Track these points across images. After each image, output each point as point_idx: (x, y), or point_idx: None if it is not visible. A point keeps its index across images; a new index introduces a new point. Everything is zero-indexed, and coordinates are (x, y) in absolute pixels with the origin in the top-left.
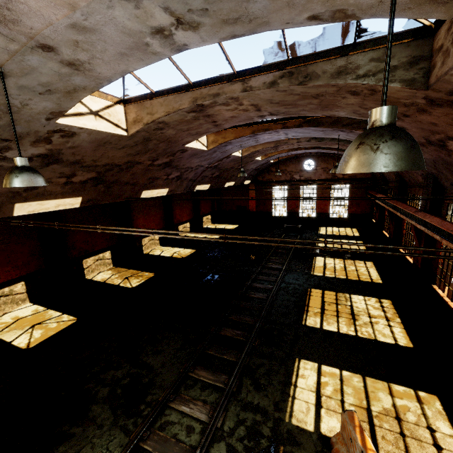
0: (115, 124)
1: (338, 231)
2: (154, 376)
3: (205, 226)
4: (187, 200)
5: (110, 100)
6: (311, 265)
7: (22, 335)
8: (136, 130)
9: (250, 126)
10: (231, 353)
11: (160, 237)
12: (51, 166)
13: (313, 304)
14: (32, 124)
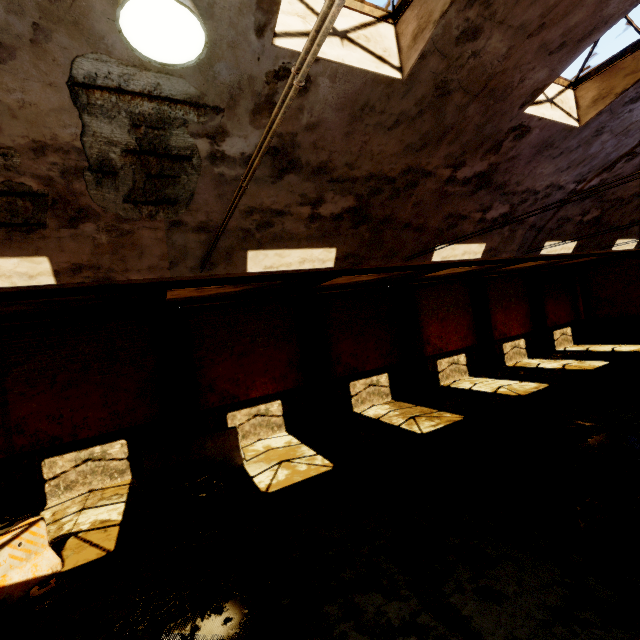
0: (378, 57)
1: None
2: None
3: (560, 349)
4: (518, 298)
5: (369, 13)
6: None
7: (266, 472)
8: (419, 53)
9: None
10: None
11: (468, 360)
12: (286, 179)
13: None
14: (241, 57)
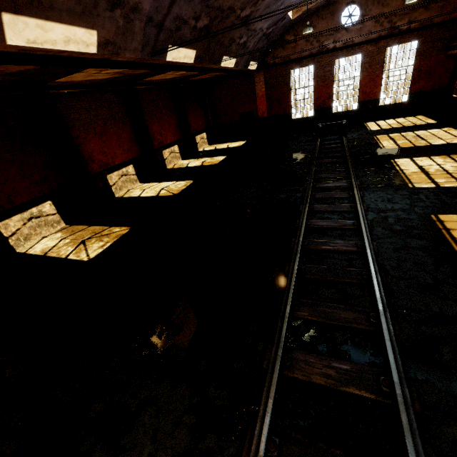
0: None
1: (398, 123)
2: None
3: (201, 150)
4: (167, 110)
5: None
6: (396, 172)
7: None
8: None
9: None
10: None
11: (136, 170)
12: None
13: None
14: None
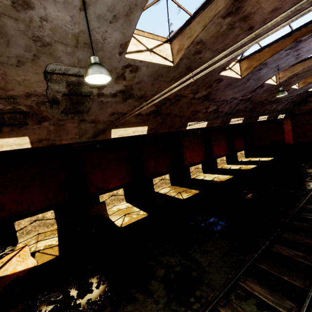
0: (164, 57)
1: None
2: (202, 273)
3: (239, 160)
4: (223, 139)
5: (160, 40)
6: None
7: (119, 219)
8: (179, 58)
9: (290, 35)
10: (292, 275)
11: (202, 167)
12: (128, 101)
13: None
14: (112, 61)
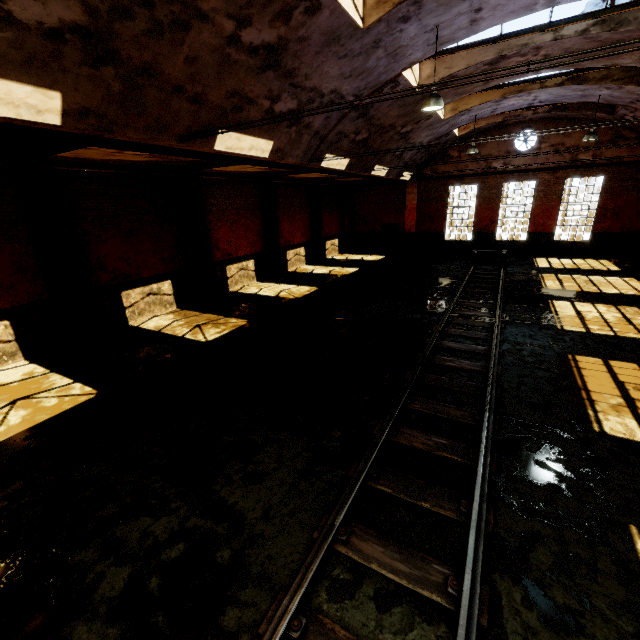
0: None
1: (574, 264)
2: (246, 546)
3: (329, 257)
4: (302, 208)
5: None
6: (548, 313)
7: None
8: None
9: None
10: (438, 495)
11: (256, 266)
12: None
13: (597, 387)
14: None
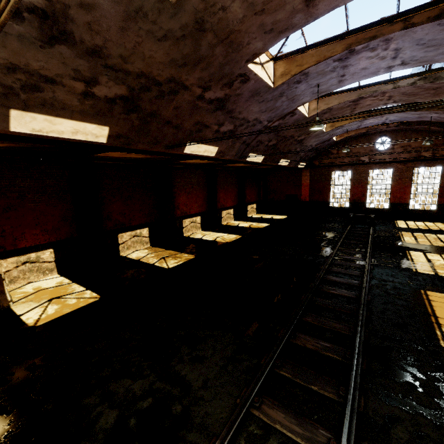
0: None
1: (426, 225)
2: (191, 404)
3: (250, 216)
4: (233, 184)
5: None
6: (406, 259)
7: (35, 309)
8: None
9: (343, 38)
10: (323, 382)
11: (202, 221)
12: (57, 48)
13: (443, 314)
14: None
